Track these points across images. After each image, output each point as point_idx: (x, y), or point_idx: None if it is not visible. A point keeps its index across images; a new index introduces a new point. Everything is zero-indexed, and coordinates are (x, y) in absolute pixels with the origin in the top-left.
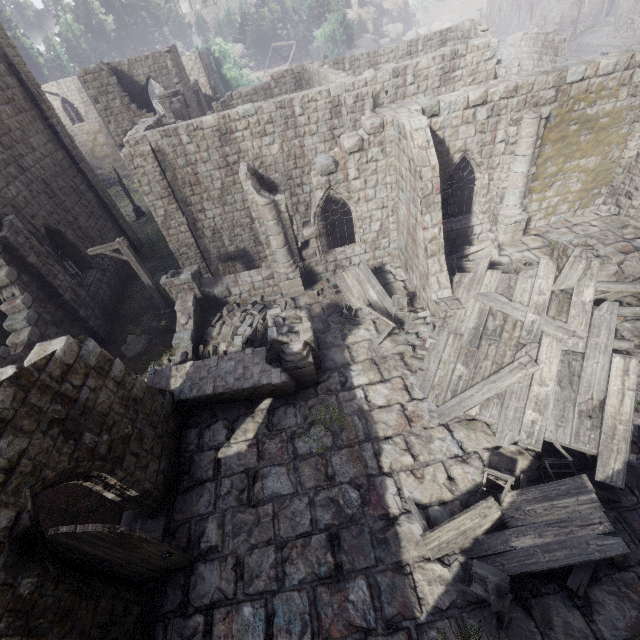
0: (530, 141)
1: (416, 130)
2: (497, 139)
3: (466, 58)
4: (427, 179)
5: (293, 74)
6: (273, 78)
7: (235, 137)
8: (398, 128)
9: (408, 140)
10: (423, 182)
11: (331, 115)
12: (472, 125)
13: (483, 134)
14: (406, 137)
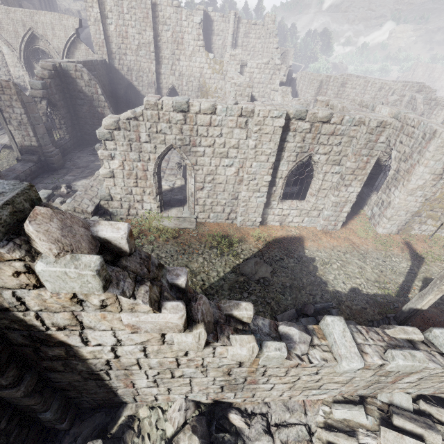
0: (443, 117)
1: (419, 98)
2: (433, 113)
3: (426, 89)
4: (418, 112)
5: (346, 76)
6: (339, 74)
7: (345, 86)
8: (411, 97)
9: (416, 100)
10: (416, 112)
11: (377, 91)
12: (428, 106)
13: (430, 110)
14: (415, 99)
